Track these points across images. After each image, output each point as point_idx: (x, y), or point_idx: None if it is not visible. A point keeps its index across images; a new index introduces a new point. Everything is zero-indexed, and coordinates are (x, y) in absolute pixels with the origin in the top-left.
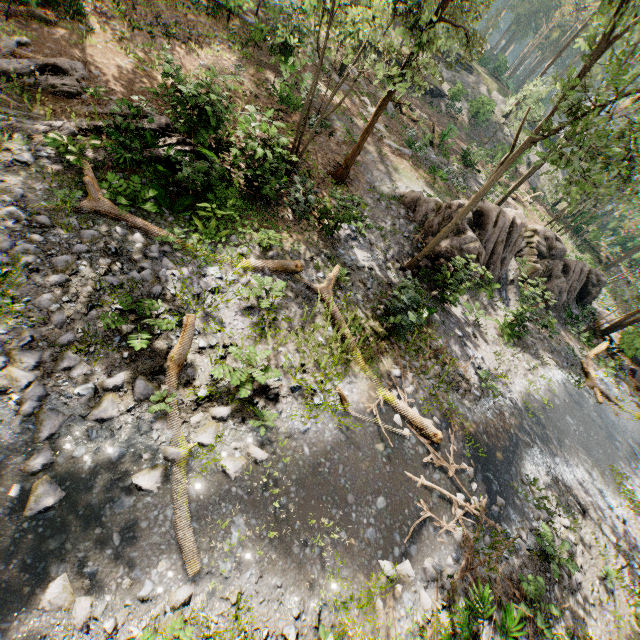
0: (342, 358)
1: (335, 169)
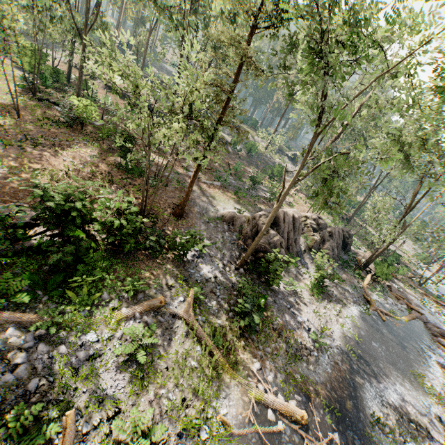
0: (214, 374)
1: (174, 209)
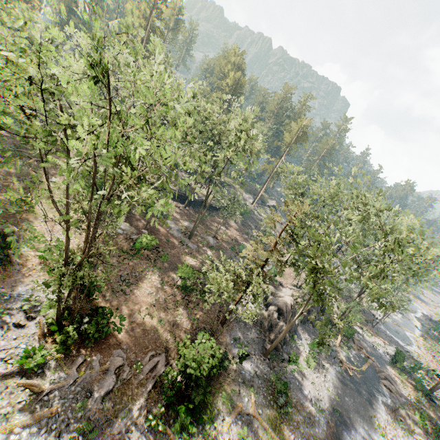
0: None
1: (218, 315)
